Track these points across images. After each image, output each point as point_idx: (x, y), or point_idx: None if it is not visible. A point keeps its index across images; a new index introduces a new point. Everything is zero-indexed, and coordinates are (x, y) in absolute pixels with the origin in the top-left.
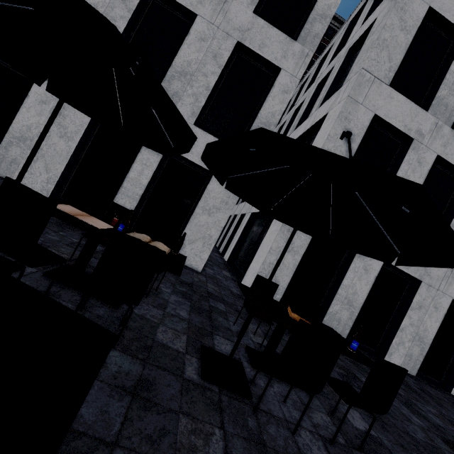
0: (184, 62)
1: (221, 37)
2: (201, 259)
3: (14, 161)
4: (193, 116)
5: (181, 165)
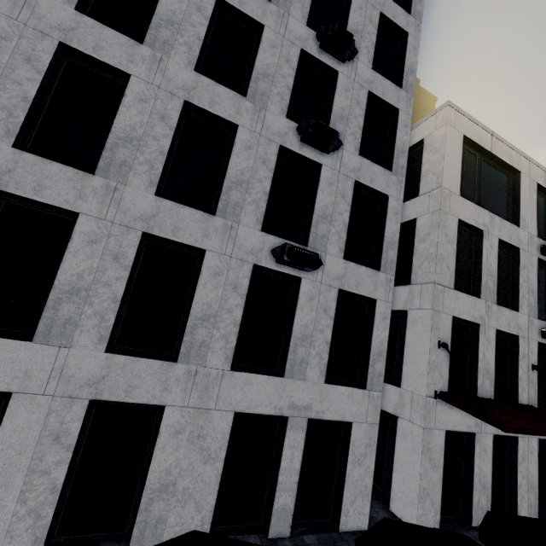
0: (301, 327)
1: (325, 291)
2: (365, 515)
3: (159, 520)
4: (322, 375)
5: (317, 423)
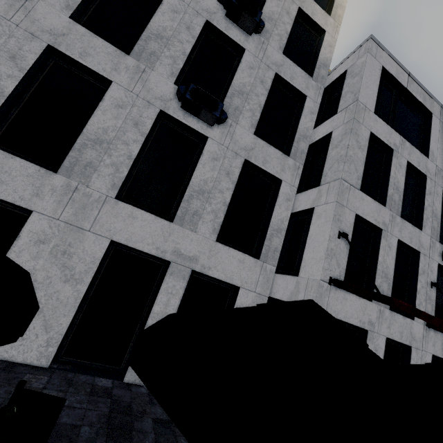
0: (200, 181)
1: (231, 156)
2: None
3: None
4: (214, 233)
5: (203, 282)
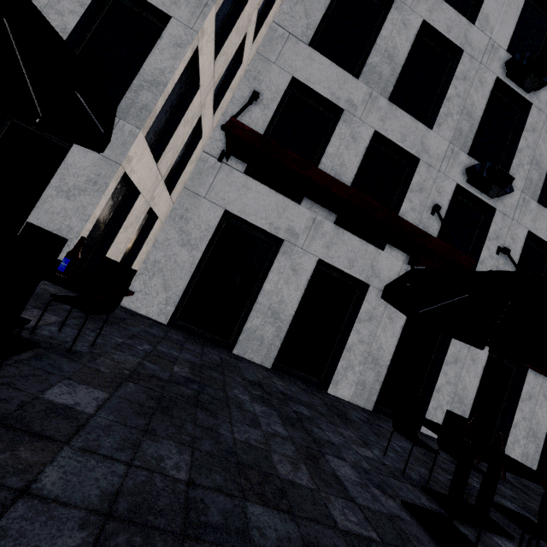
0: None
1: None
2: None
3: None
4: None
5: (30, 133)
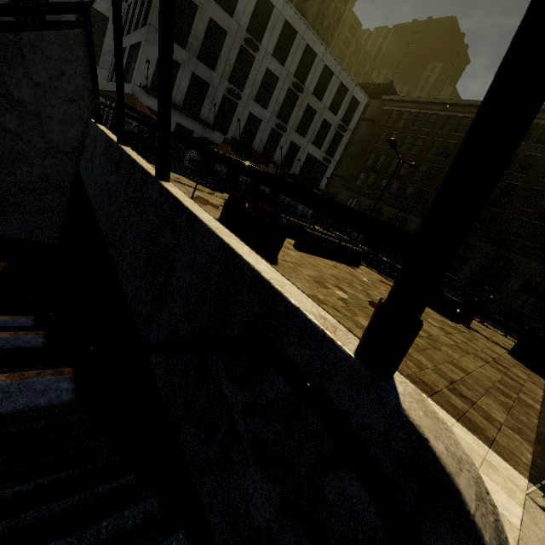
0: None
1: None
2: None
3: None
4: None
5: None
